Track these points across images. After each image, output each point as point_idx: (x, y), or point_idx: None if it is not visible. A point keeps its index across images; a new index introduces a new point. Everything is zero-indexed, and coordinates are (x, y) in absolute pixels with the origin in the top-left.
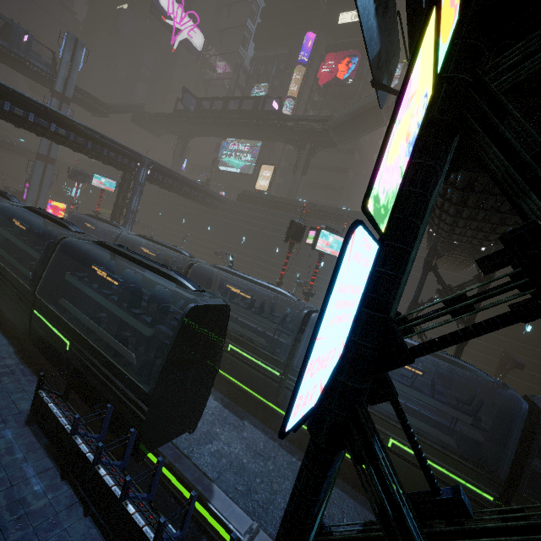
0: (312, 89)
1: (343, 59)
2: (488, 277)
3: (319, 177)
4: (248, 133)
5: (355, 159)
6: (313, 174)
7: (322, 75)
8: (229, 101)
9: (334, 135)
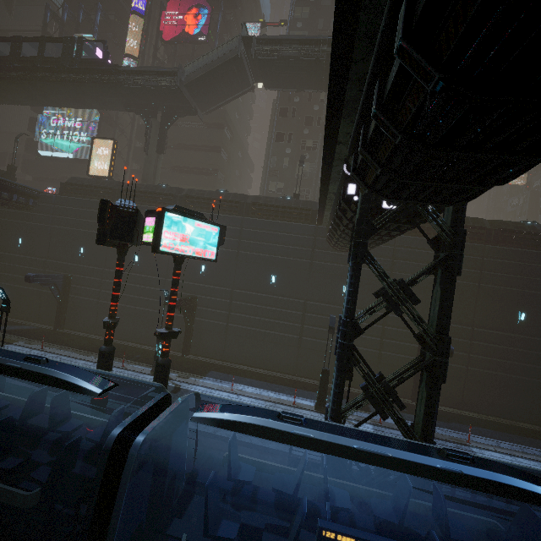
0: (156, 45)
1: (190, 10)
2: (457, 258)
3: (185, 159)
4: (68, 97)
5: (226, 135)
6: (177, 155)
7: (166, 28)
8: (21, 44)
9: (191, 97)
